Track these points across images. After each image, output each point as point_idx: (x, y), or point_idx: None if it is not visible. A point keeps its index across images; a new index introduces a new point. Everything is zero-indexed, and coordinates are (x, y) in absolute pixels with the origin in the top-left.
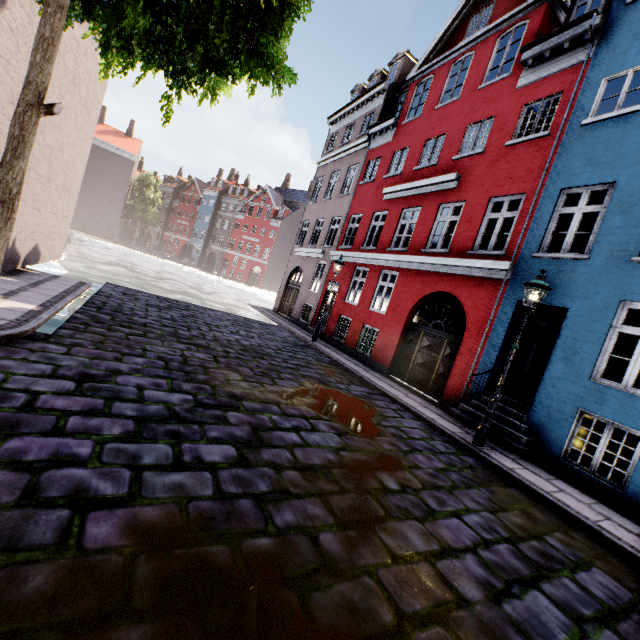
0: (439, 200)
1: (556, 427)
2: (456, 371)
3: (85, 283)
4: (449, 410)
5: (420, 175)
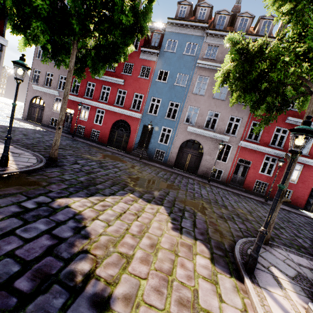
0: (118, 87)
1: (152, 153)
2: (129, 143)
3: None
4: (130, 153)
5: (108, 73)
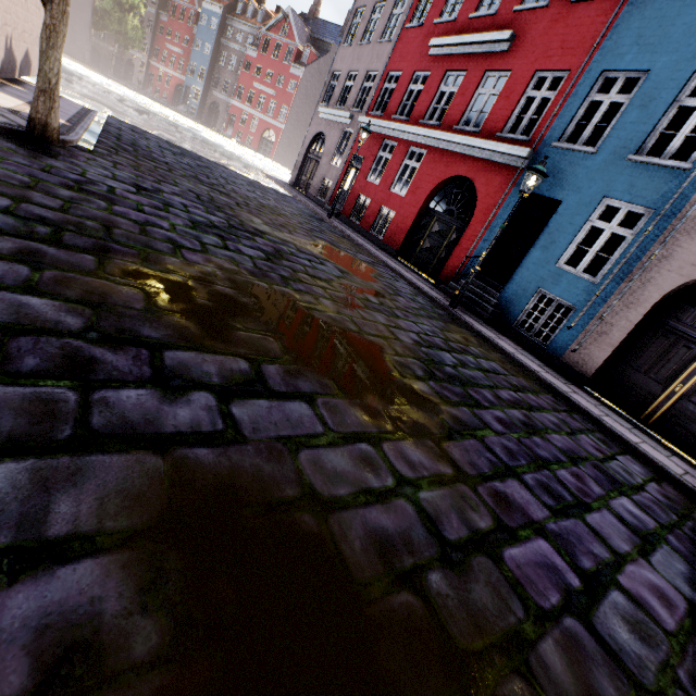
0: (486, 65)
1: (518, 302)
2: (455, 255)
3: (90, 110)
4: (440, 287)
5: (475, 27)
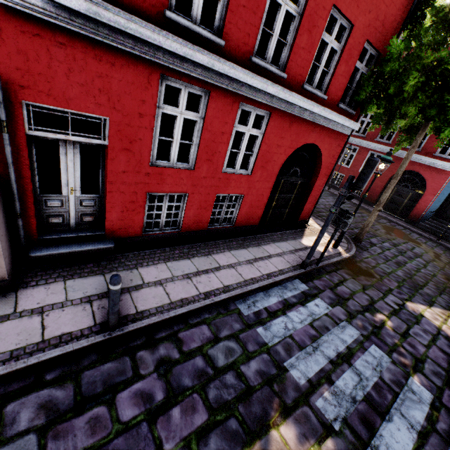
0: None
1: None
2: (417, 208)
3: None
4: (415, 225)
5: None
